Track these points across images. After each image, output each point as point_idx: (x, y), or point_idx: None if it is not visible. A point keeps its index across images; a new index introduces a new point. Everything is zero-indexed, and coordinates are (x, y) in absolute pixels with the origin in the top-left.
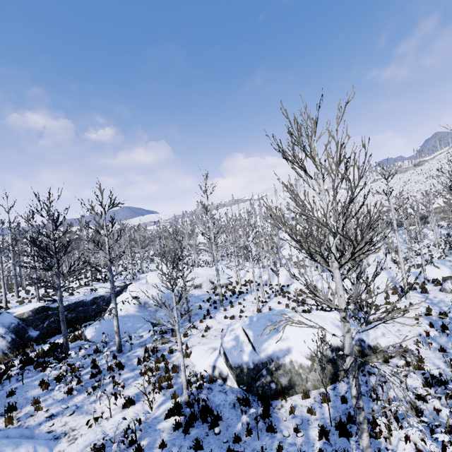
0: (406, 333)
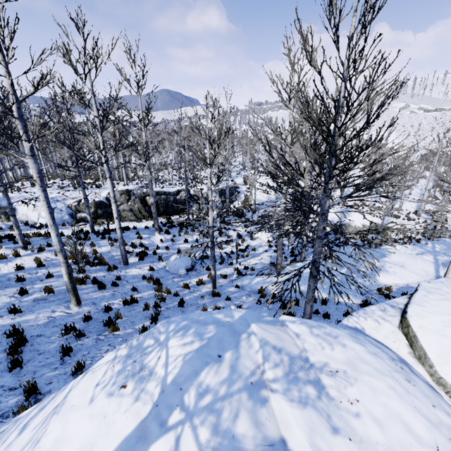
0: (407, 227)
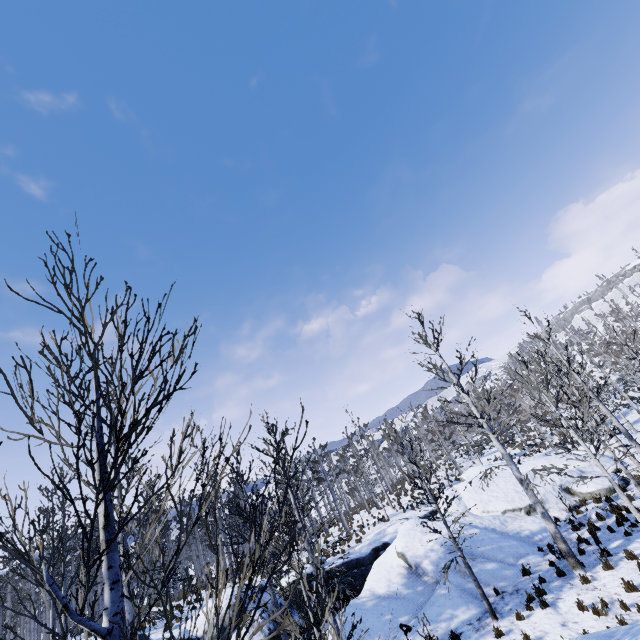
0: None
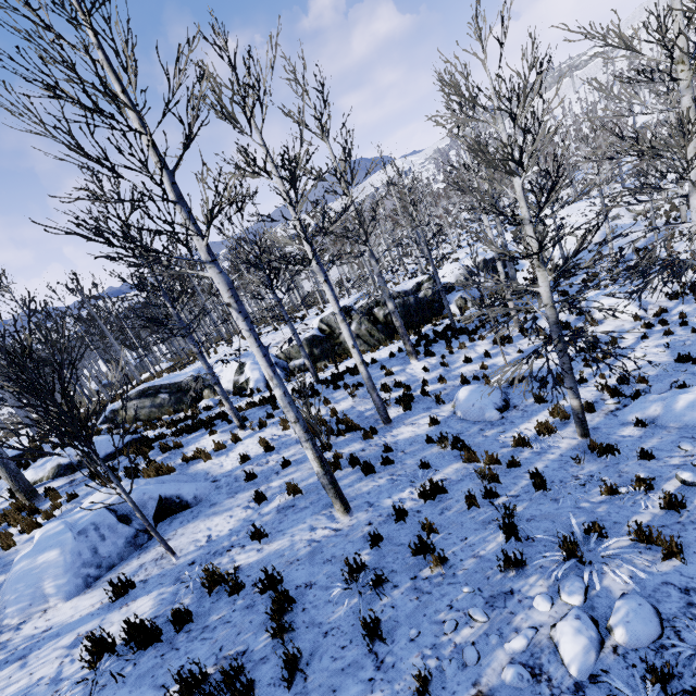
0: None
